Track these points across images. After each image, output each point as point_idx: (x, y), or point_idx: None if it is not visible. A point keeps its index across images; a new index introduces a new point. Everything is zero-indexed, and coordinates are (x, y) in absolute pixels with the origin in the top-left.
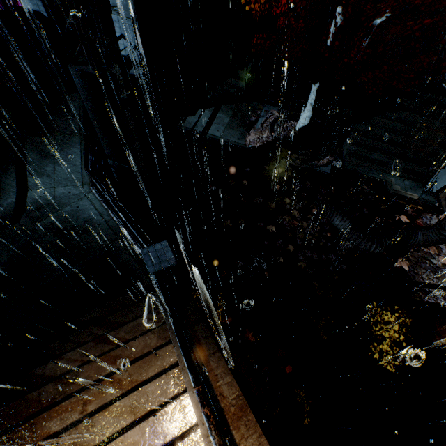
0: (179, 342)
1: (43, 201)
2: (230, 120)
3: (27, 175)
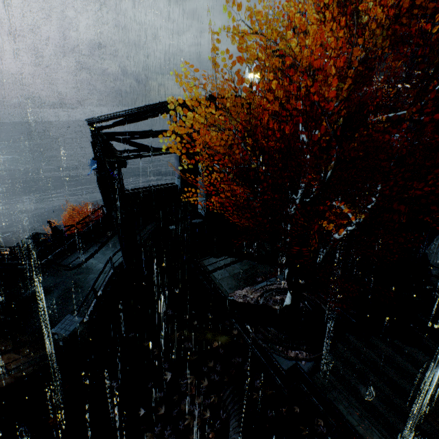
0: None
1: (90, 266)
2: (239, 272)
3: (99, 251)
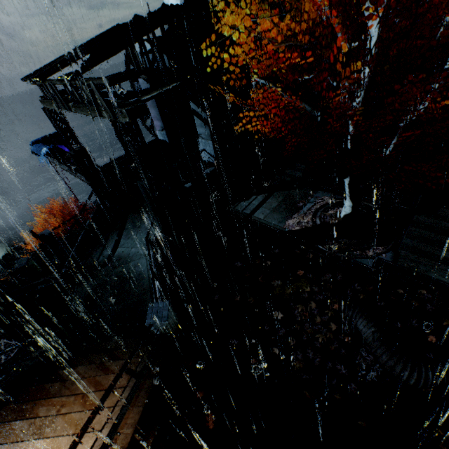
0: (113, 380)
1: (122, 256)
2: (277, 205)
3: (122, 237)
